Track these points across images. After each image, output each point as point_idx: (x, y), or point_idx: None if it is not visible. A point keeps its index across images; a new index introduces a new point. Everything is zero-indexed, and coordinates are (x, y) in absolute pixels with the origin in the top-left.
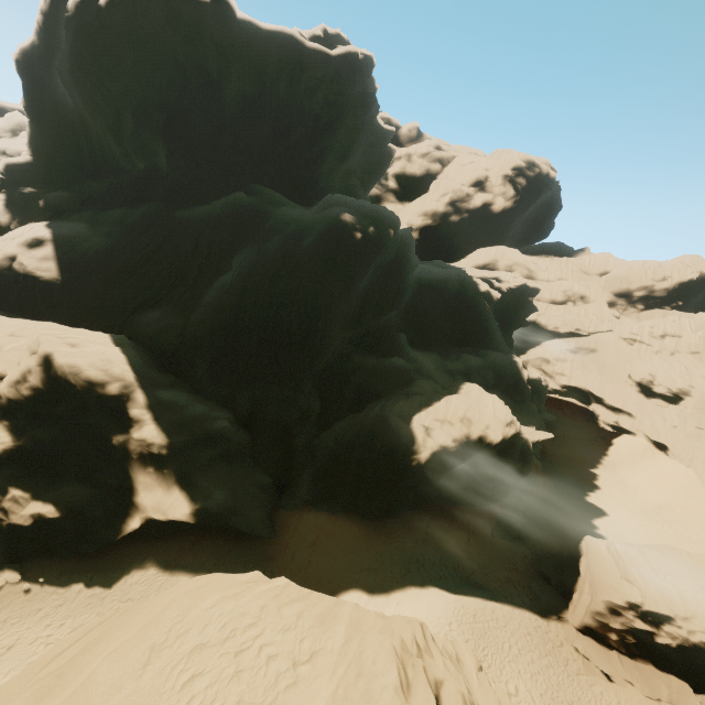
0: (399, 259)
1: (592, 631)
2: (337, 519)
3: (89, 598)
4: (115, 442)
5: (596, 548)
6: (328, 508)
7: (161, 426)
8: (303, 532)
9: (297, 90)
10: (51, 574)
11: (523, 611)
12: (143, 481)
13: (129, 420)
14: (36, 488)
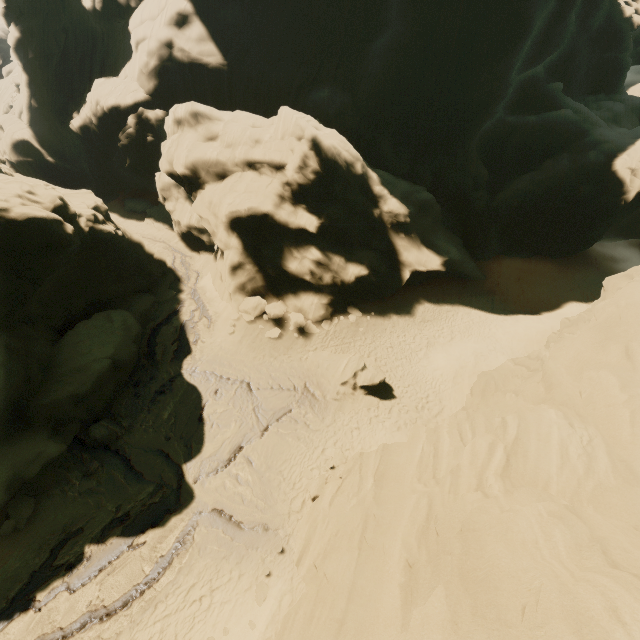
0: None
1: None
2: (531, 261)
3: (405, 322)
4: (375, 215)
5: None
6: (518, 255)
7: (398, 199)
8: (506, 273)
9: None
10: (373, 311)
11: None
12: (401, 245)
13: (373, 196)
14: (343, 255)
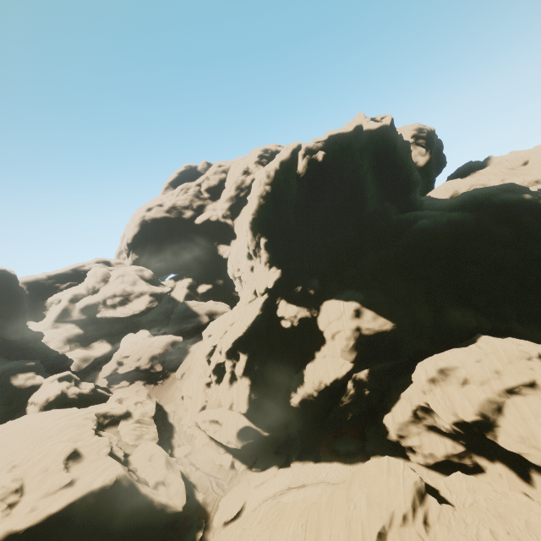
0: None
1: None
2: None
3: None
4: None
5: None
6: None
7: None
8: None
9: (398, 151)
10: None
11: None
12: None
13: None
14: None
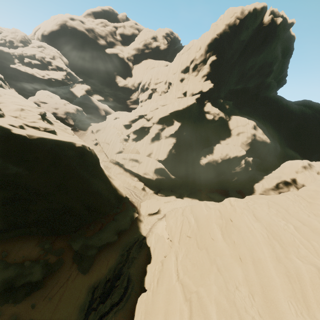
0: None
1: None
2: None
3: None
4: None
5: None
6: None
7: None
8: None
9: (289, 58)
10: None
11: None
12: None
13: None
14: None
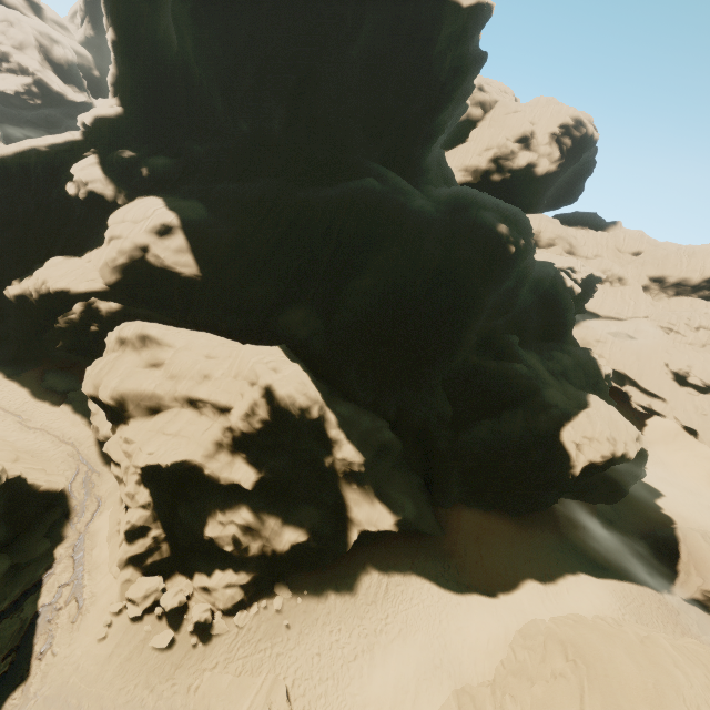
0: (525, 264)
1: (697, 602)
2: (490, 516)
3: (345, 604)
4: (327, 464)
5: (693, 537)
6: (479, 506)
7: (355, 445)
8: (465, 529)
9: (431, 54)
10: (308, 586)
11: (645, 588)
12: (352, 498)
13: (328, 440)
14: (281, 514)
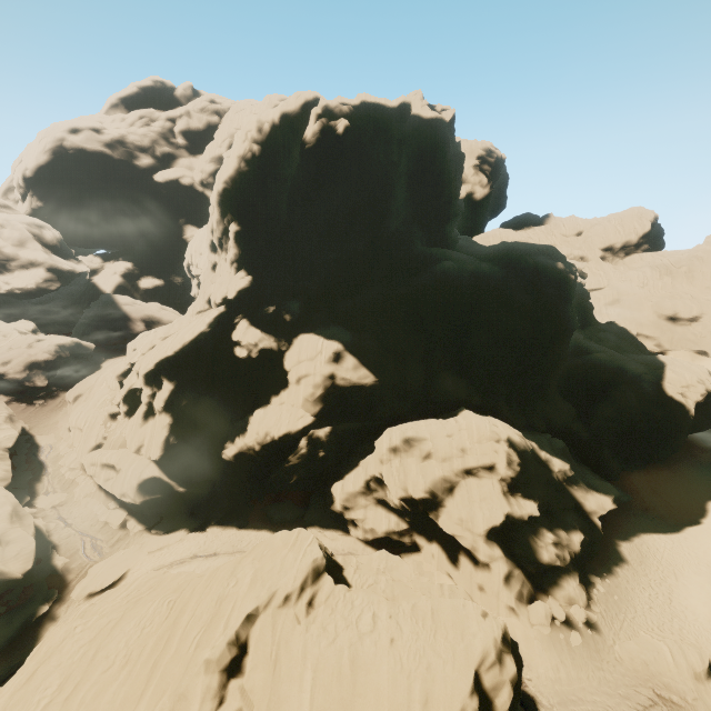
0: None
1: None
2: (649, 471)
3: (629, 571)
4: (556, 479)
5: None
6: (636, 467)
7: (558, 458)
8: (641, 487)
9: (447, 162)
10: (601, 570)
11: None
12: (579, 496)
13: (542, 462)
14: (560, 526)
